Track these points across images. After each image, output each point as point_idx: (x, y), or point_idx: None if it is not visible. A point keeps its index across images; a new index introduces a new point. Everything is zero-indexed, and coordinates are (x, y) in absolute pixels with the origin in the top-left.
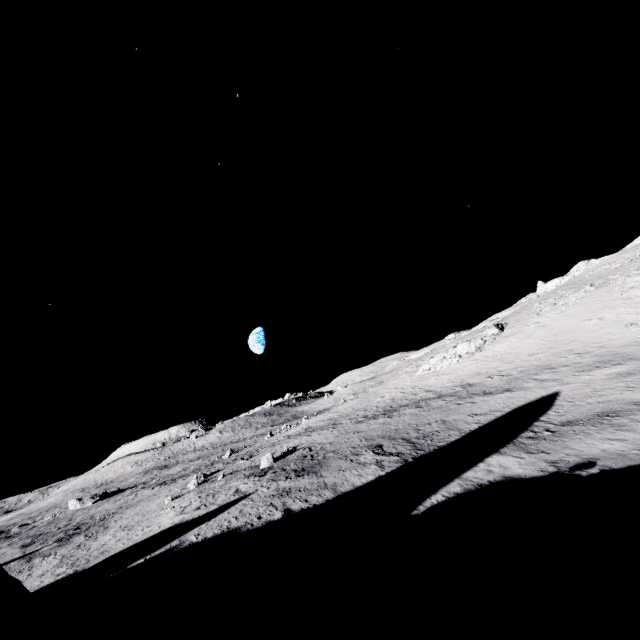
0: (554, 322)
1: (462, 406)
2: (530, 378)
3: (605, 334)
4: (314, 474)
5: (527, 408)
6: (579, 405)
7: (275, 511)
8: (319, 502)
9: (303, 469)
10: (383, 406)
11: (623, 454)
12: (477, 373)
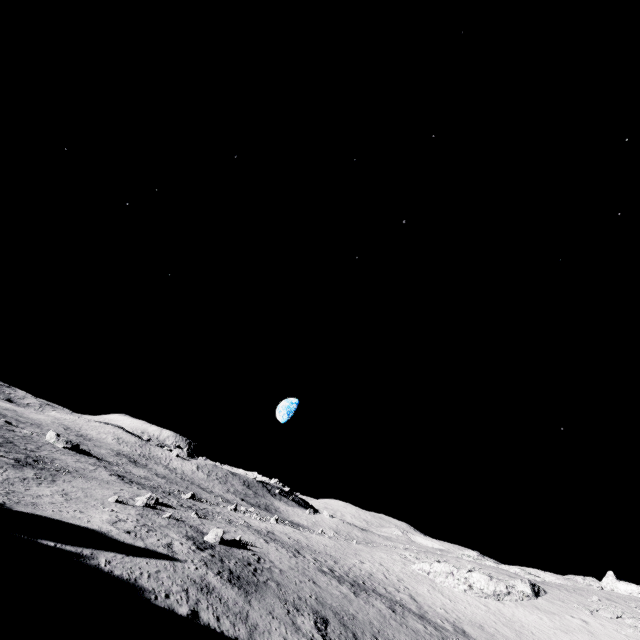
0: (609, 639)
1: None
2: None
3: None
4: (245, 593)
5: None
6: None
7: (185, 602)
8: (228, 633)
9: (239, 577)
10: (356, 574)
11: None
12: (480, 625)
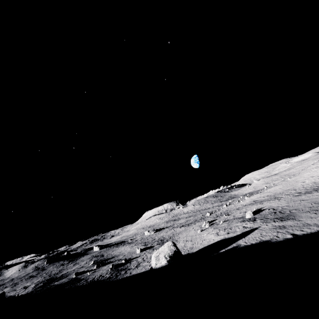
0: None
1: None
2: None
3: None
4: (293, 219)
5: None
6: None
7: (285, 234)
8: (313, 231)
9: (281, 217)
10: (309, 187)
11: None
12: None
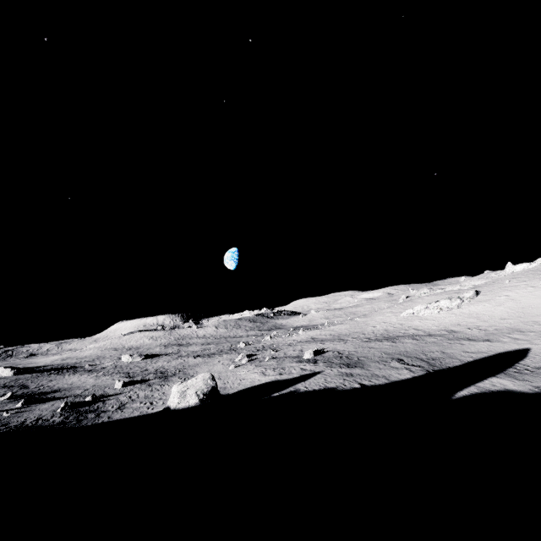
0: (522, 298)
1: (453, 345)
2: (504, 335)
3: None
4: (362, 368)
5: (507, 354)
6: None
7: (352, 383)
8: (381, 383)
9: (349, 364)
10: (380, 334)
11: None
12: (457, 324)
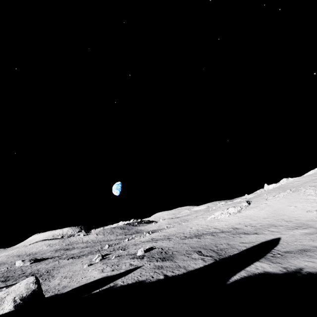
0: (274, 204)
1: (235, 238)
2: (265, 229)
3: (298, 214)
4: (171, 260)
5: (267, 243)
6: (291, 244)
7: (159, 275)
8: (180, 273)
9: (164, 258)
10: (193, 232)
11: (314, 267)
12: (239, 223)
